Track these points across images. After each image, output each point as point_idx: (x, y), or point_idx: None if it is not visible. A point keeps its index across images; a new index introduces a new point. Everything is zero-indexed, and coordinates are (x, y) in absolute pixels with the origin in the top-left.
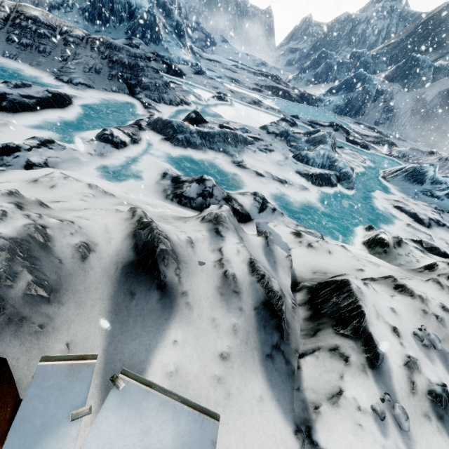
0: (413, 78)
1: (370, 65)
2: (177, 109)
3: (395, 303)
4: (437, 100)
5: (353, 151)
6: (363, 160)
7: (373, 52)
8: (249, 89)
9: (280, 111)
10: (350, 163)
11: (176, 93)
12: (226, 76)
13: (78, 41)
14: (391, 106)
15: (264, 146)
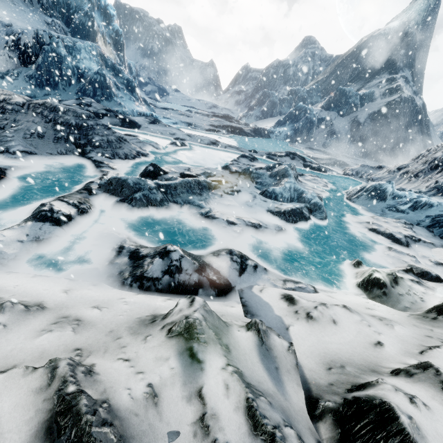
0: (345, 105)
1: (307, 99)
2: (134, 162)
3: None
4: (369, 121)
5: (313, 176)
6: (325, 184)
7: (307, 88)
8: (205, 130)
9: (238, 147)
10: (315, 190)
11: (131, 146)
12: (182, 121)
13: (18, 107)
14: (332, 130)
15: (230, 189)
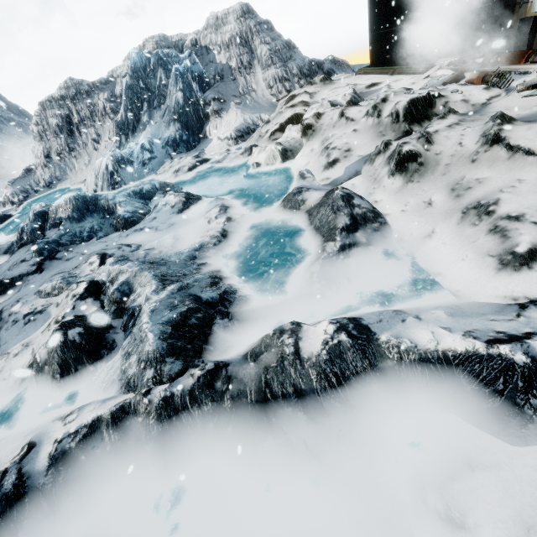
0: None
1: None
2: None
3: (398, 99)
4: None
5: None
6: None
7: None
8: None
9: None
10: None
11: None
12: None
13: None
14: None
15: (124, 248)
